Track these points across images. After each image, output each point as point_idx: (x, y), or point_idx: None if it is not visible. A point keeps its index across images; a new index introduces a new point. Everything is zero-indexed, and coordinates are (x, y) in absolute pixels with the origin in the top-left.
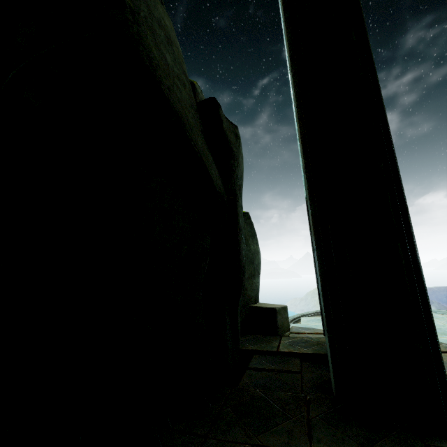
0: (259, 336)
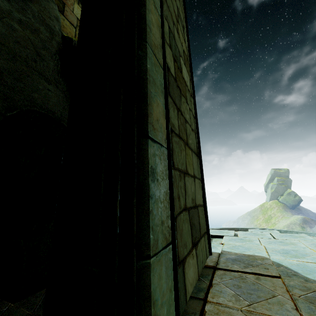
0: None
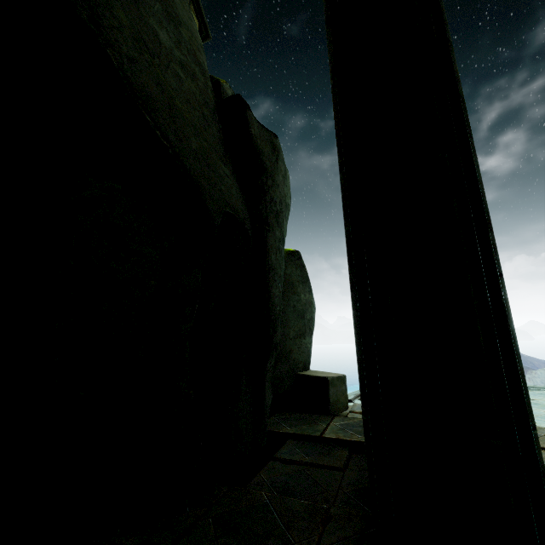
0: (304, 414)
